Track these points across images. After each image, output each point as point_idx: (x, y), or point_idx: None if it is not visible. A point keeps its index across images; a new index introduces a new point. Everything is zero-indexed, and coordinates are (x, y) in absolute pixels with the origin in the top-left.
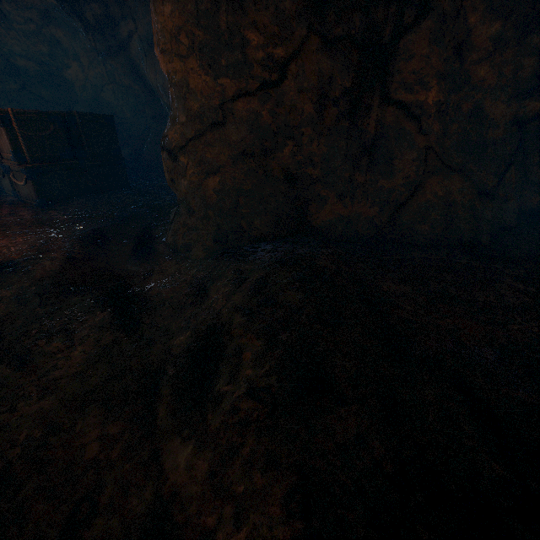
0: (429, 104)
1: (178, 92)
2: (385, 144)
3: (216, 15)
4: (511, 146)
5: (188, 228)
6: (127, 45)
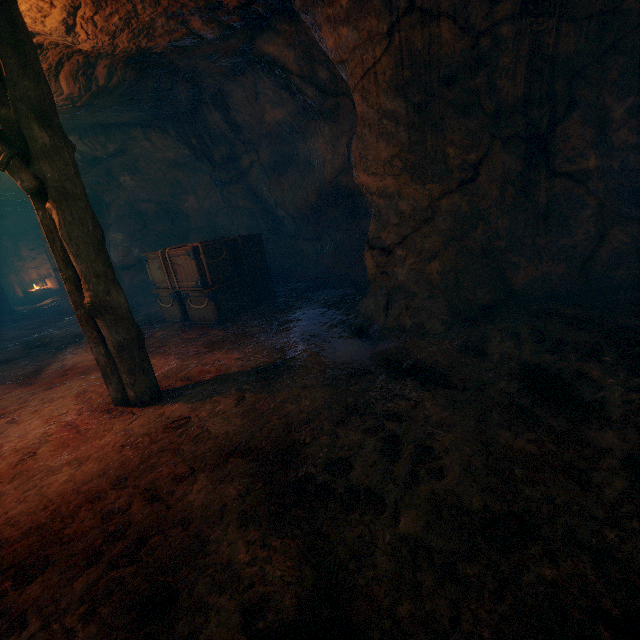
0: (590, 170)
1: (389, 201)
2: (557, 209)
3: (424, 142)
4: None
5: (413, 309)
6: (247, 173)
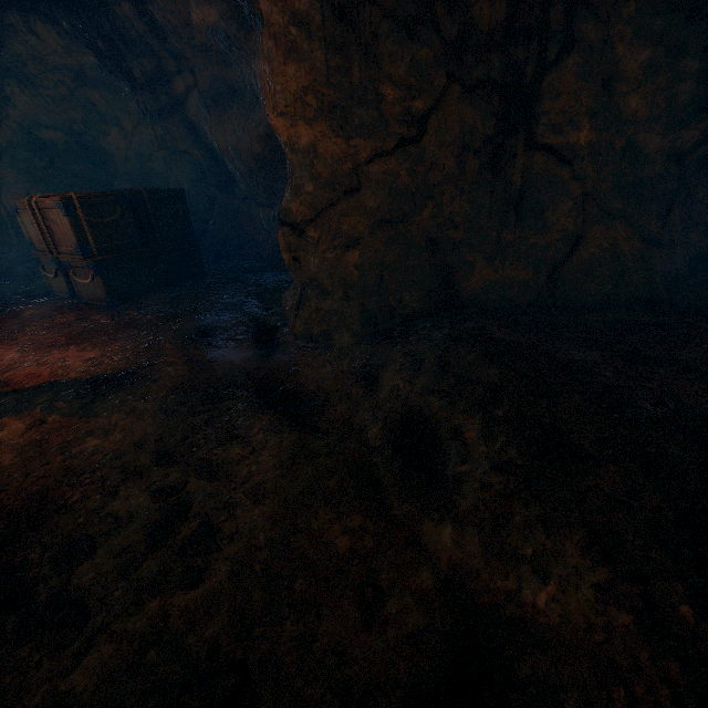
0: (581, 145)
1: (302, 158)
2: (533, 195)
3: (348, 72)
4: (671, 183)
5: (324, 312)
6: (184, 102)
